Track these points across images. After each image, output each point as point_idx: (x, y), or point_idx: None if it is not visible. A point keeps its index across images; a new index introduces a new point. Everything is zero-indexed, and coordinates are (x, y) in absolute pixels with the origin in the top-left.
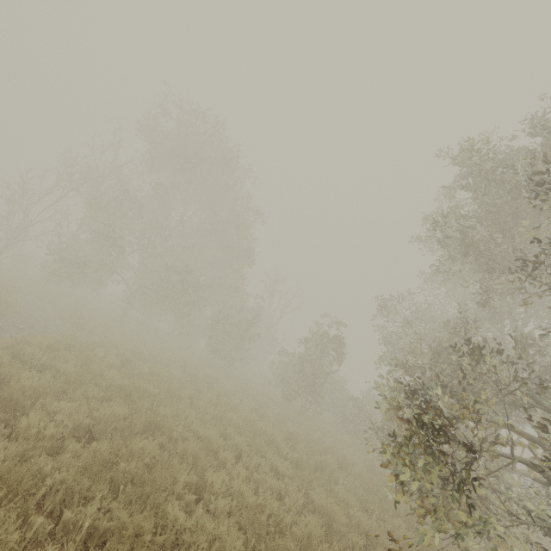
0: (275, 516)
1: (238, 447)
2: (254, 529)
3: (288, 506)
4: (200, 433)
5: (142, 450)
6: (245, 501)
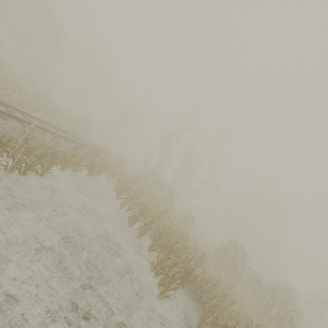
0: None
1: None
2: None
3: None
4: None
5: None
6: None
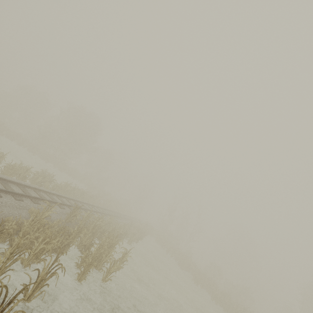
0: None
1: None
2: None
3: None
4: None
5: None
6: None
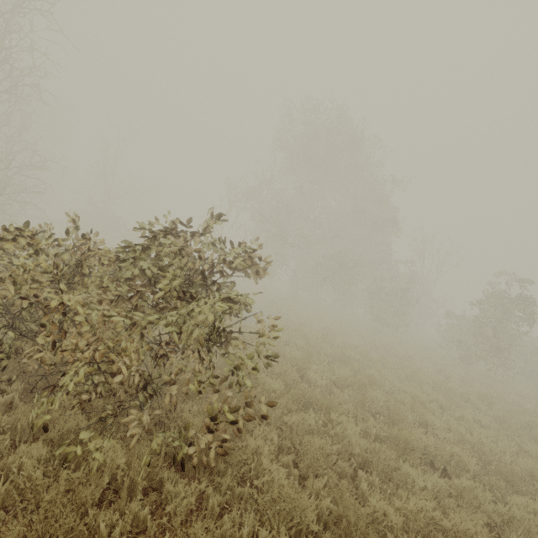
0: (492, 454)
1: (439, 401)
2: (479, 456)
3: (502, 450)
4: (405, 388)
5: (376, 397)
6: (464, 438)
